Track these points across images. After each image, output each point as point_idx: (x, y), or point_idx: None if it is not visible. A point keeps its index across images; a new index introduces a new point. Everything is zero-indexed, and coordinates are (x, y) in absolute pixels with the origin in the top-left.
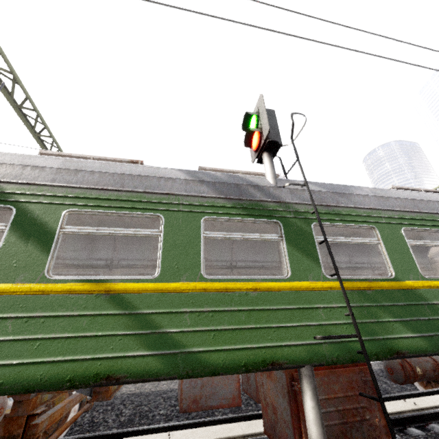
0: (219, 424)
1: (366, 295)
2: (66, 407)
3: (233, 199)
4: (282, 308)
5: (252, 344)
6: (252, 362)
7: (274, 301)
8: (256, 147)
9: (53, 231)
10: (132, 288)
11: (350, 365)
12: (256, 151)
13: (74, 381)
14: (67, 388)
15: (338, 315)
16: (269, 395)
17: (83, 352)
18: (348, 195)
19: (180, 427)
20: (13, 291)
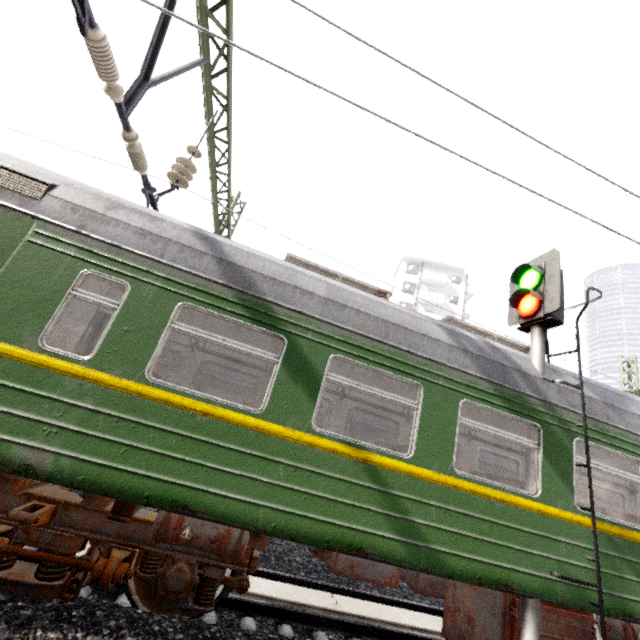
0: (375, 602)
1: (614, 543)
2: None
3: (496, 384)
4: (525, 530)
5: (490, 560)
6: (486, 578)
7: (518, 519)
8: (528, 315)
9: (319, 377)
10: (387, 464)
11: (572, 610)
12: (523, 317)
13: (331, 544)
14: (323, 548)
15: (579, 556)
16: (464, 602)
17: (340, 518)
18: (622, 412)
19: (335, 590)
20: (285, 436)
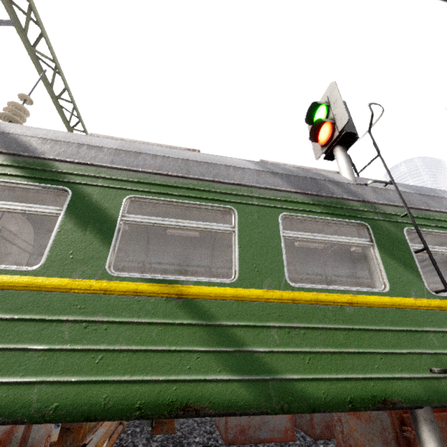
0: None
1: None
2: (108, 432)
3: (312, 195)
4: (386, 329)
5: (357, 374)
6: (359, 398)
7: (374, 319)
8: (327, 140)
9: (114, 219)
10: (207, 293)
11: None
12: (324, 146)
13: (145, 410)
14: (136, 418)
15: None
16: (353, 437)
17: (154, 372)
18: (438, 199)
19: None
20: (70, 288)
